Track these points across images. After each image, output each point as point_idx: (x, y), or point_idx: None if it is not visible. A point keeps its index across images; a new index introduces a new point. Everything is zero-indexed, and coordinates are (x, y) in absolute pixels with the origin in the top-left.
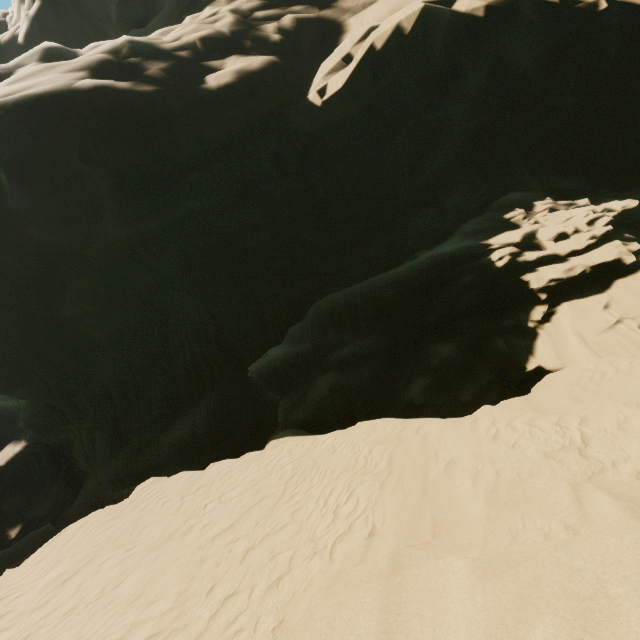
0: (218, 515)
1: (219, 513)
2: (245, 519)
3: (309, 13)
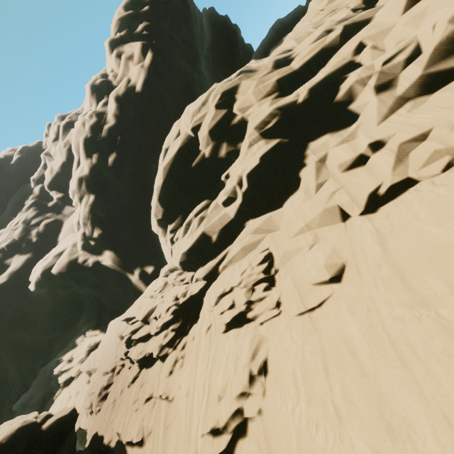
0: None
1: None
2: None
3: (53, 217)
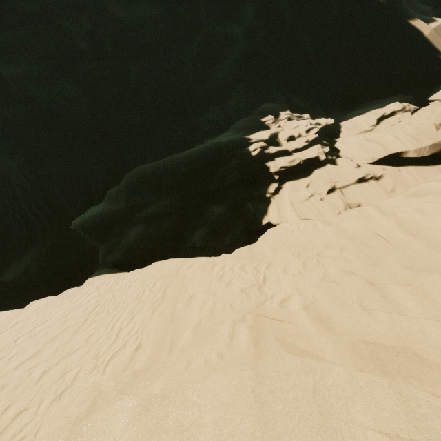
0: (26, 346)
1: (27, 345)
2: (48, 347)
3: None
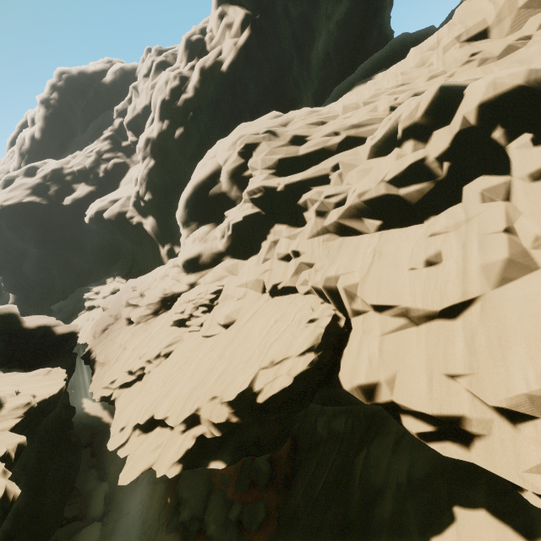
0: None
1: None
2: None
3: (123, 159)
